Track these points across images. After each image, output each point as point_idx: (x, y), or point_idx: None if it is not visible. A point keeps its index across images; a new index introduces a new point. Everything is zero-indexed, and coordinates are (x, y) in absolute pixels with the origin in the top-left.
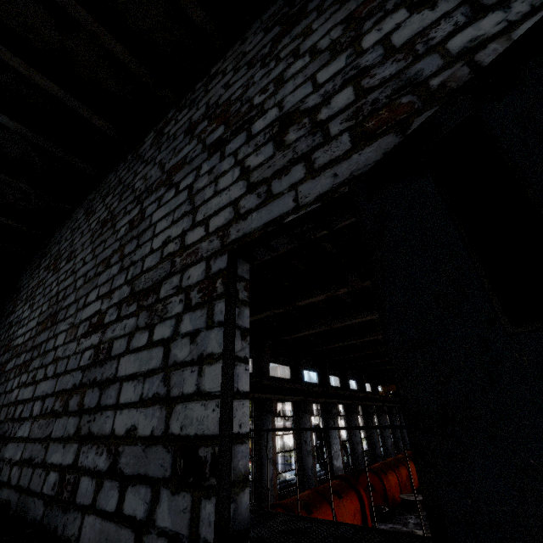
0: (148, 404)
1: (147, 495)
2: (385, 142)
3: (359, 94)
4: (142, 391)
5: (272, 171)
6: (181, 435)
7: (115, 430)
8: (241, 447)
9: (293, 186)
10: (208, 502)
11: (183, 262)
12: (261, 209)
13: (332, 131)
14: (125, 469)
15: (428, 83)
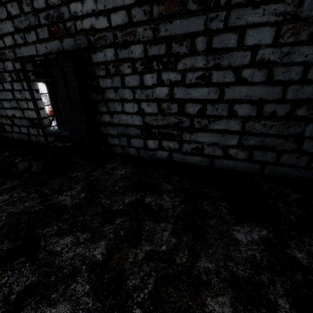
0: (15, 109)
1: (26, 129)
2: (58, 43)
3: (47, 5)
4: (11, 105)
5: (23, 27)
6: (29, 118)
7: (8, 115)
8: (46, 120)
9: (34, 42)
10: (40, 130)
11: (1, 57)
12: (25, 47)
13: (41, 21)
14: (17, 124)
15: (66, 24)
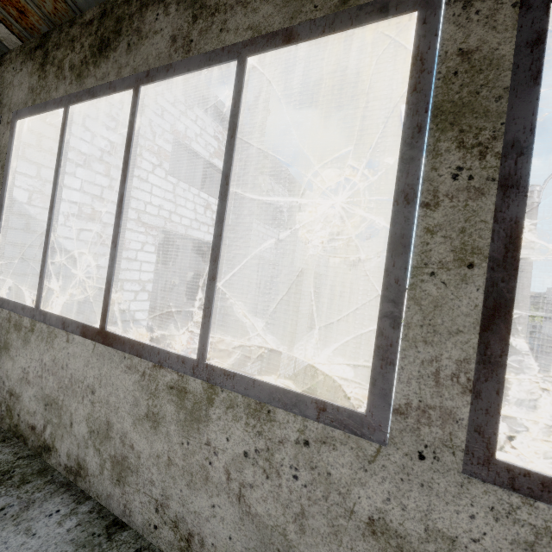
0: None
1: None
2: None
3: None
4: None
5: None
6: None
7: None
8: None
9: None
10: None
11: None
12: None
13: None
14: None
15: None
